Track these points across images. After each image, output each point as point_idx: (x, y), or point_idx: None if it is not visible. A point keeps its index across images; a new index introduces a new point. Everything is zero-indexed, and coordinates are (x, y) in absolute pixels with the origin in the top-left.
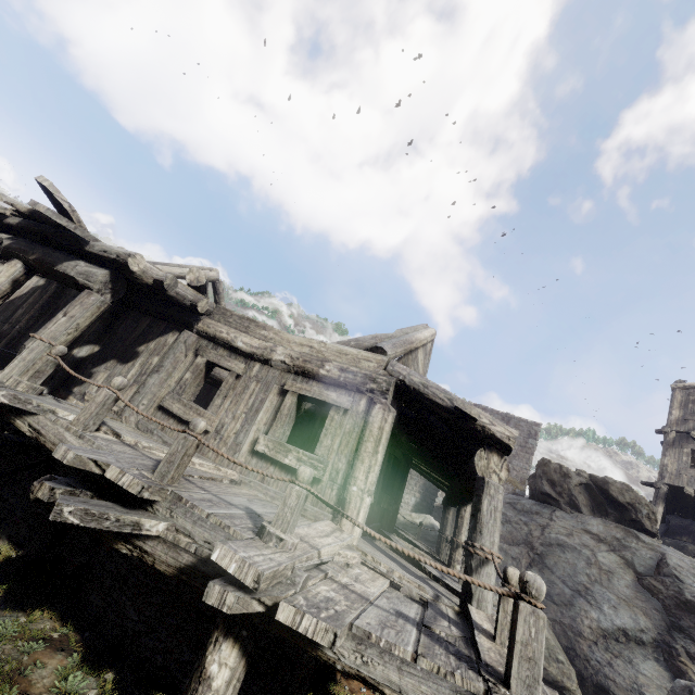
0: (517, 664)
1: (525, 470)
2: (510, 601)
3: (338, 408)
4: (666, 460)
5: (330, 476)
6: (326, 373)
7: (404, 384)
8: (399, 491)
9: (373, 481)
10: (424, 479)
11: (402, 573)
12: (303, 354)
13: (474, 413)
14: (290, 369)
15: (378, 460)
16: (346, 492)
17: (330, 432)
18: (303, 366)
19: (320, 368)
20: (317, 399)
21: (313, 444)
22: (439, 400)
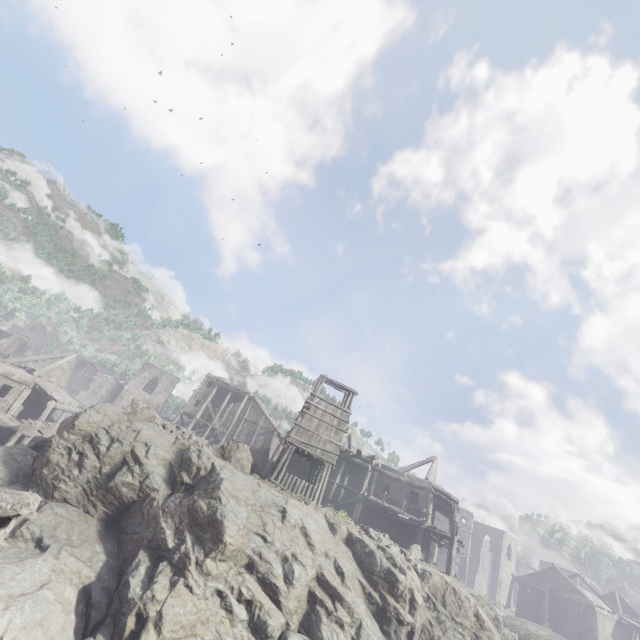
0: (23, 427)
1: (161, 400)
2: (34, 424)
3: (15, 388)
4: (188, 402)
5: (8, 403)
6: (14, 378)
7: (37, 384)
8: (42, 407)
9: (19, 405)
10: (104, 400)
11: (20, 423)
12: (8, 372)
13: (50, 393)
14: (2, 376)
15: (22, 401)
16: (11, 407)
17: (11, 394)
18: (7, 376)
19: (13, 377)
20: (9, 385)
21: (13, 387)
22: (44, 389)
